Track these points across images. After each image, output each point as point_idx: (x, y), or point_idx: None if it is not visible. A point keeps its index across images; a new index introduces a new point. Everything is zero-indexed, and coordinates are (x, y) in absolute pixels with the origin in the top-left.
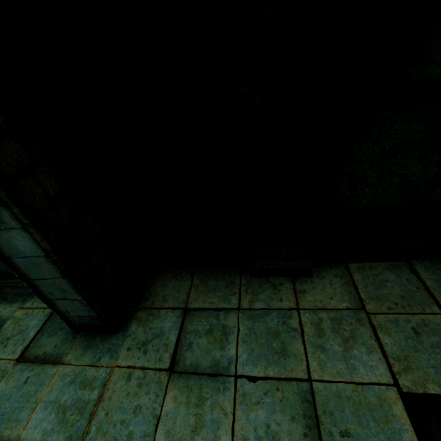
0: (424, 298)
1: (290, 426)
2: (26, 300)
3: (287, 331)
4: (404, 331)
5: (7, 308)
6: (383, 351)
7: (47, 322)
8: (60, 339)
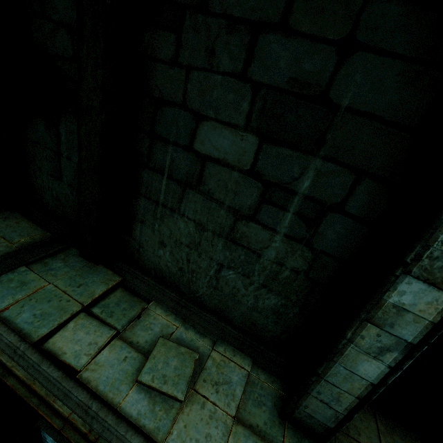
0: None
1: None
2: (217, 342)
3: None
4: None
5: (199, 339)
6: None
7: (246, 385)
8: (267, 416)
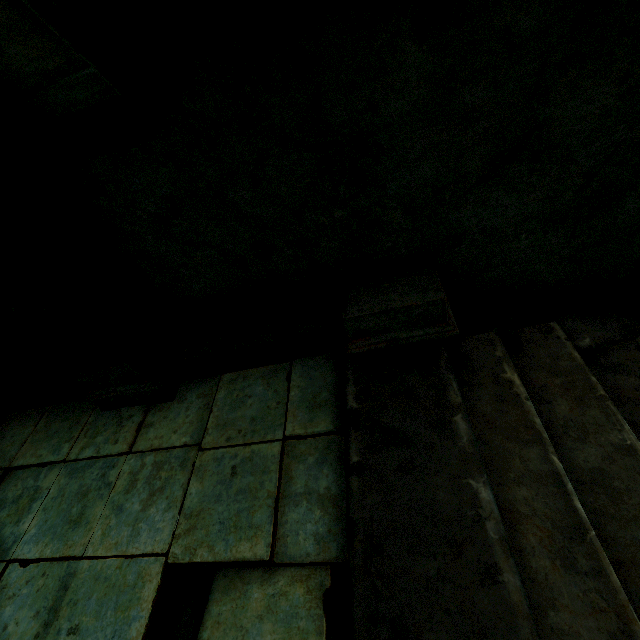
0: (277, 417)
1: (28, 626)
2: None
3: (99, 487)
4: (222, 472)
5: None
6: (182, 506)
7: None
8: None
